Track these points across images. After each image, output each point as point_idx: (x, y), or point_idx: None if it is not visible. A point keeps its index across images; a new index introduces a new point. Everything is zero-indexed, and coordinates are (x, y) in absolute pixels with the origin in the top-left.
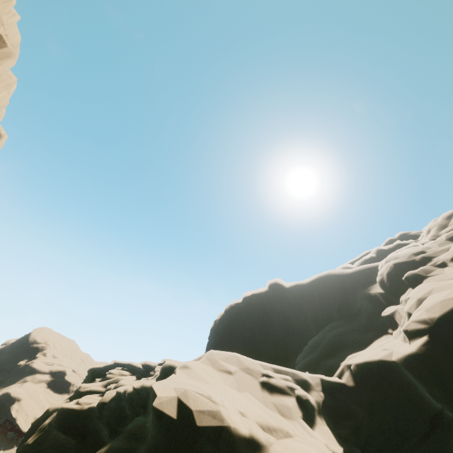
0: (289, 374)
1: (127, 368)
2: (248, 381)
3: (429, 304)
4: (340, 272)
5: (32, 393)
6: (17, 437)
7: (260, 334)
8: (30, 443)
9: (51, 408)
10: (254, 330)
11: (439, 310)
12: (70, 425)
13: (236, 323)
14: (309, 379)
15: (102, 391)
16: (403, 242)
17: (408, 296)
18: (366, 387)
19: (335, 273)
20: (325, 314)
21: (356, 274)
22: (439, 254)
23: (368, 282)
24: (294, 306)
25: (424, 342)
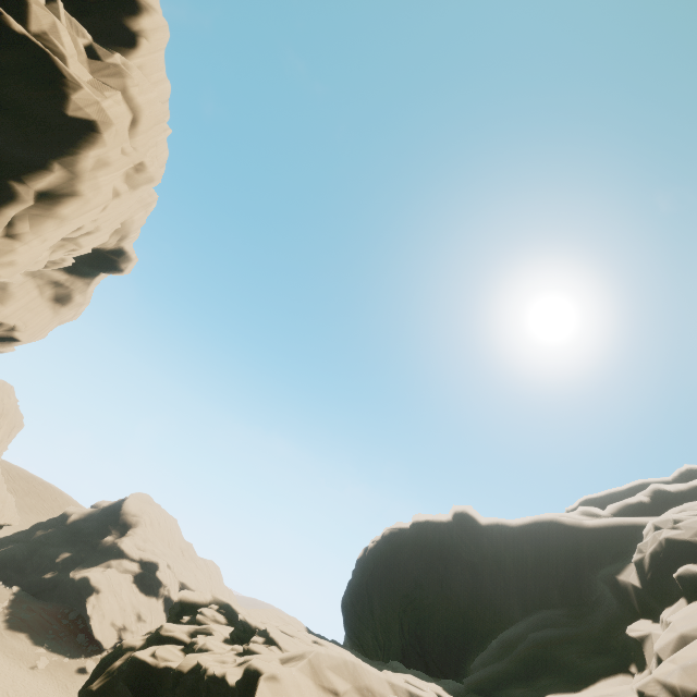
0: None
1: (225, 610)
2: None
3: (693, 656)
4: (574, 521)
5: (115, 586)
6: (87, 643)
7: (430, 591)
8: (94, 689)
9: (125, 643)
10: (421, 582)
11: None
12: (140, 684)
13: (394, 561)
14: None
15: (187, 641)
16: None
17: (669, 618)
18: None
19: (564, 522)
20: (539, 589)
21: (603, 532)
22: None
23: (623, 551)
24: (490, 558)
25: None
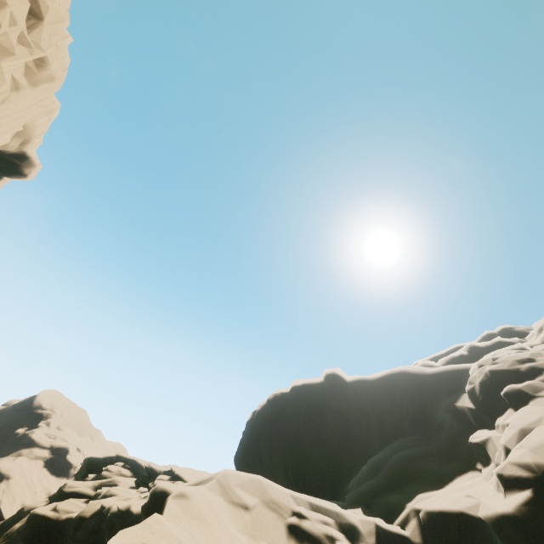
0: (331, 513)
1: (130, 465)
2: (269, 522)
3: (537, 440)
4: (418, 370)
5: (25, 472)
6: None
7: (308, 438)
8: None
9: (27, 506)
10: (300, 432)
11: None
12: (39, 539)
13: (278, 418)
14: (359, 523)
15: (91, 494)
16: (505, 340)
17: (506, 421)
18: None
19: (411, 371)
20: (394, 424)
21: (439, 377)
22: None
23: (454, 388)
24: (354, 407)
25: (526, 499)
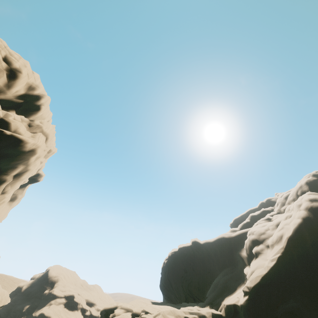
0: (196, 313)
1: (124, 307)
2: None
3: (252, 277)
4: (228, 236)
5: (57, 312)
6: None
7: (190, 273)
8: None
9: None
10: (186, 270)
11: (254, 282)
12: None
13: (175, 265)
14: (206, 314)
15: None
16: (265, 209)
17: (250, 266)
18: (229, 317)
19: (226, 237)
20: (222, 262)
21: (237, 237)
22: (269, 236)
23: (243, 242)
24: (206, 255)
25: (246, 299)
